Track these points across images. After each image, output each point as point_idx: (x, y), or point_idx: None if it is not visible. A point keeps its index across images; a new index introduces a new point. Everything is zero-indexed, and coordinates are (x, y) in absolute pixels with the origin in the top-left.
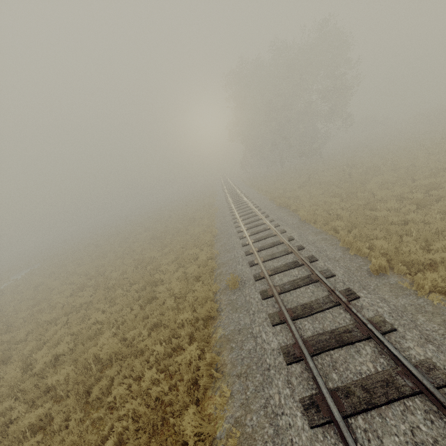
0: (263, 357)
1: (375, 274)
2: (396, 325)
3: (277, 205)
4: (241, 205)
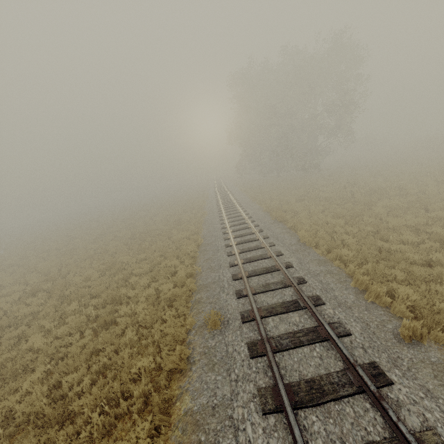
0: None
1: (407, 341)
2: None
3: (273, 219)
4: (232, 213)
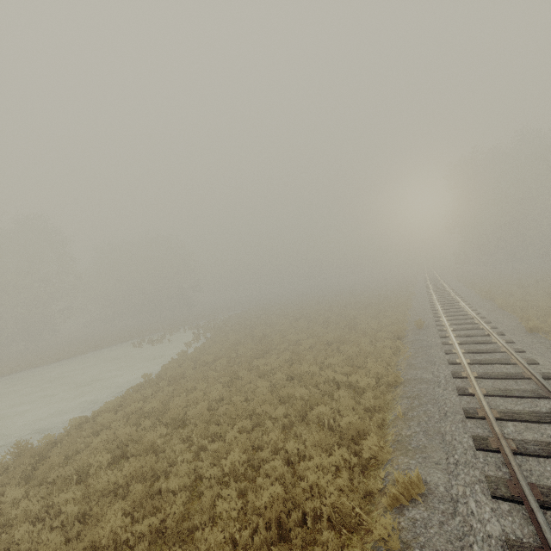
0: (430, 345)
1: (529, 332)
2: (516, 342)
3: (481, 297)
4: (441, 293)
